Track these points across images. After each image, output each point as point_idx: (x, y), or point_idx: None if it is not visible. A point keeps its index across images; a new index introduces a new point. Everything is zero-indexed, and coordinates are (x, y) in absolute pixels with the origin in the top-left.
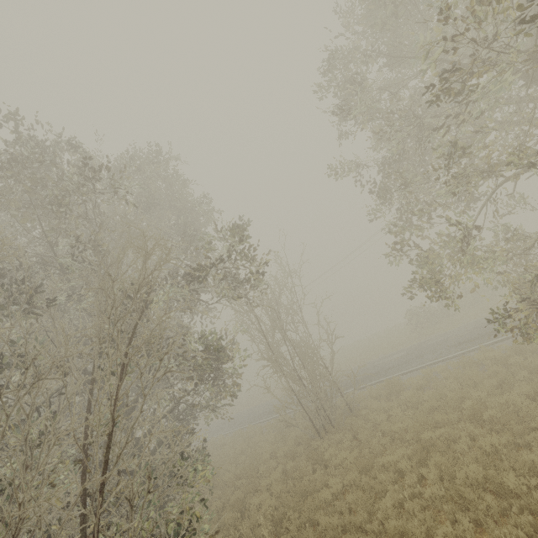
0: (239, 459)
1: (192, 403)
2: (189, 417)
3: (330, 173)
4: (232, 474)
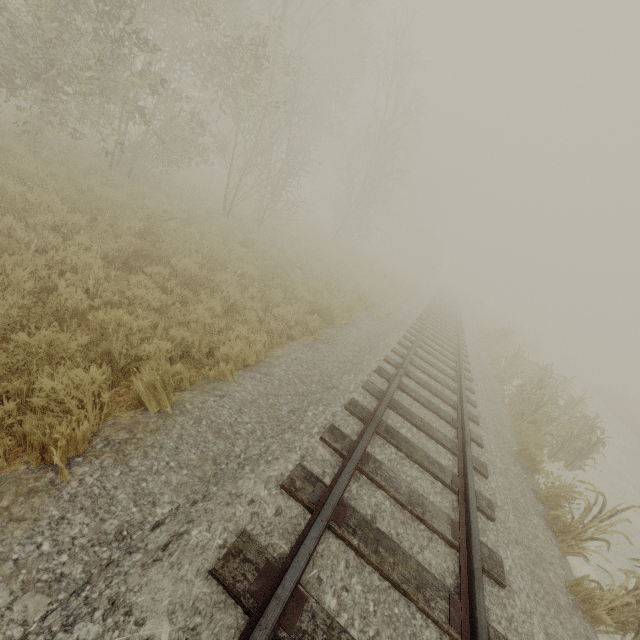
0: None
1: None
2: None
3: None
4: None
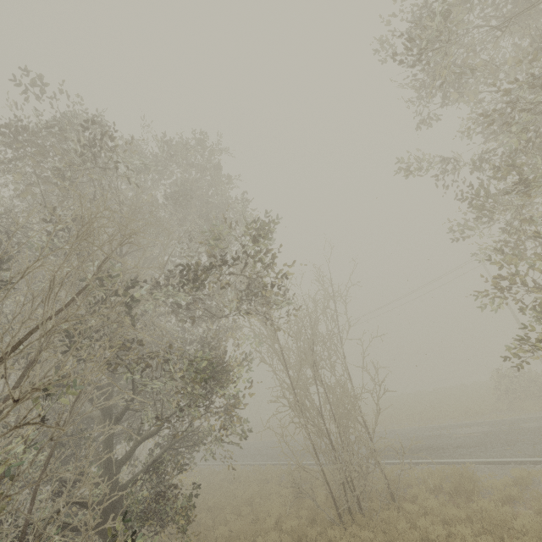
0: (243, 509)
1: (192, 430)
2: (194, 443)
3: (401, 168)
4: (226, 531)
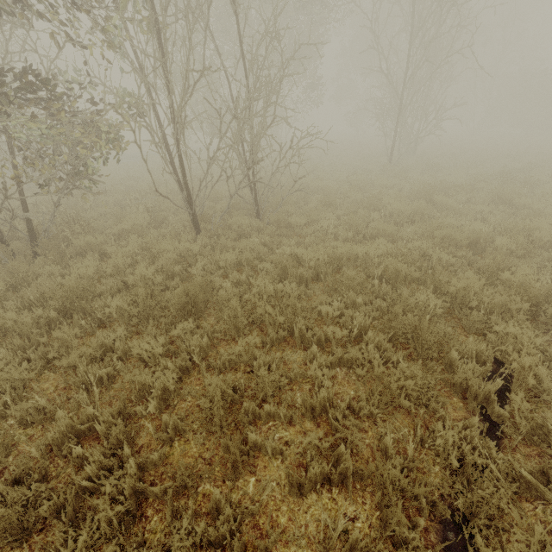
0: None
1: None
2: None
3: None
4: None
